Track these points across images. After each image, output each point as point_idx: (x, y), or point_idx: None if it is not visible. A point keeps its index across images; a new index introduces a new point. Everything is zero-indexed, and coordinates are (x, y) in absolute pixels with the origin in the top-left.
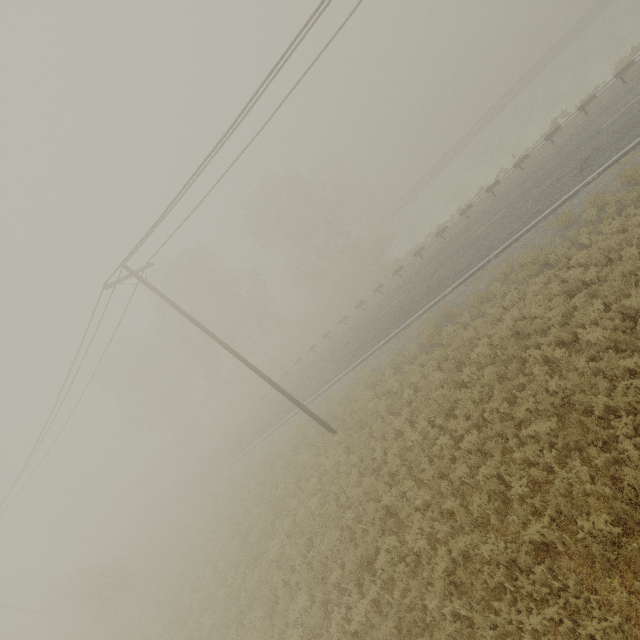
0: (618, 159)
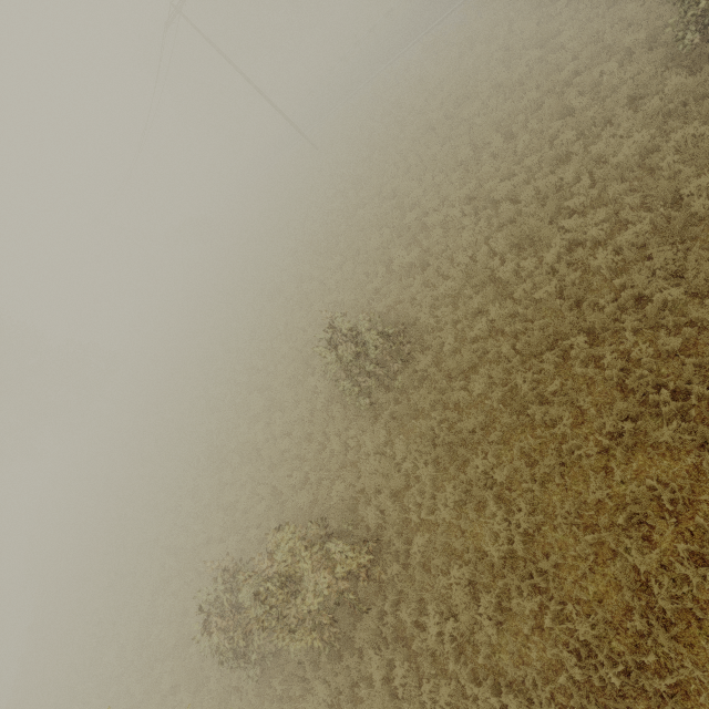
0: None
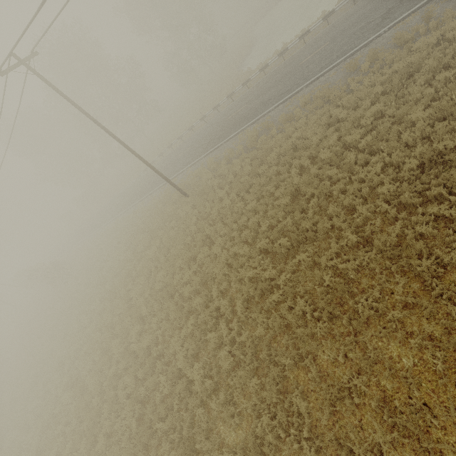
0: (405, 17)
